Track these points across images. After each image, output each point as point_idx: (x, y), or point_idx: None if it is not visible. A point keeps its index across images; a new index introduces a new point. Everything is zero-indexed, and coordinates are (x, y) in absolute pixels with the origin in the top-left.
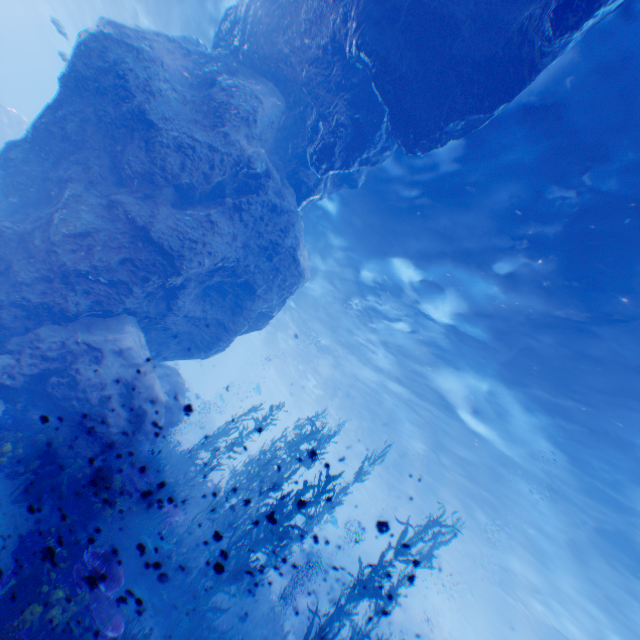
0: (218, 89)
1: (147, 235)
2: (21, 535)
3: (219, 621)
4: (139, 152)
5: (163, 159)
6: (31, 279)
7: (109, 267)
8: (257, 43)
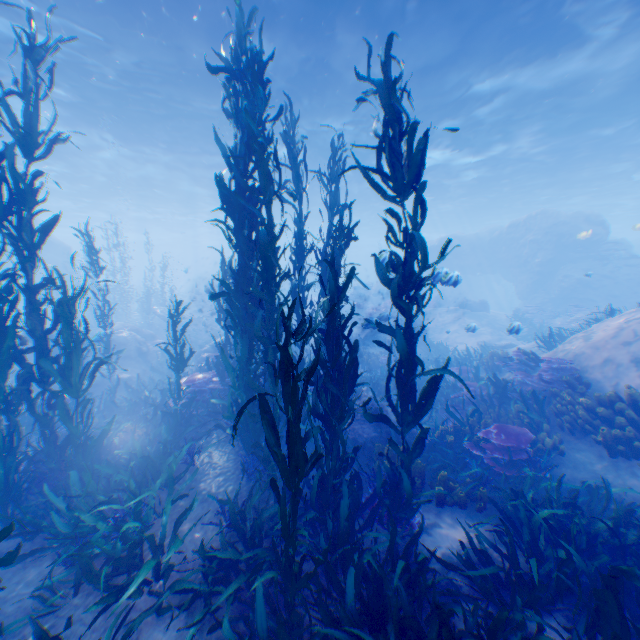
0: None
1: None
2: None
3: None
4: None
5: None
6: None
7: None
8: None
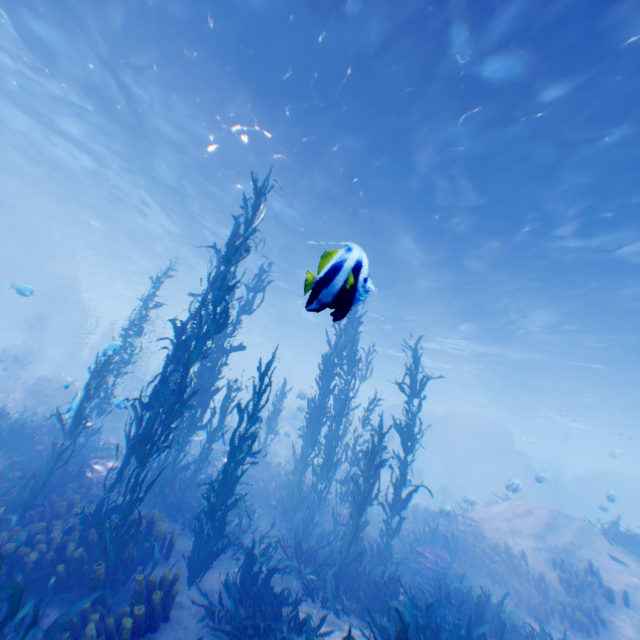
0: None
1: None
2: None
3: None
4: None
5: None
6: None
7: None
8: None
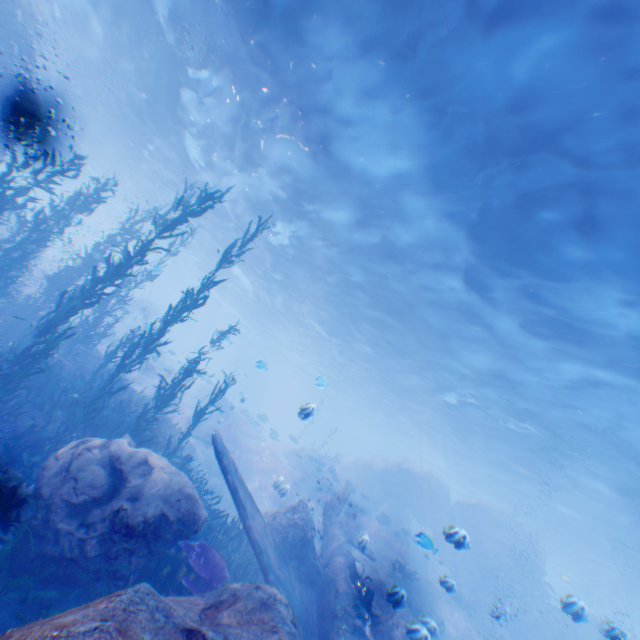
0: None
1: None
2: None
3: None
4: None
5: None
6: None
7: None
8: None
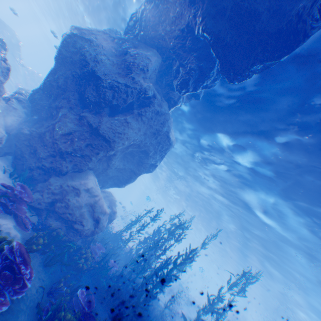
0: (129, 56)
1: (98, 132)
2: (49, 283)
3: (137, 319)
4: (92, 91)
5: (104, 94)
6: (46, 156)
7: (80, 148)
8: (147, 30)
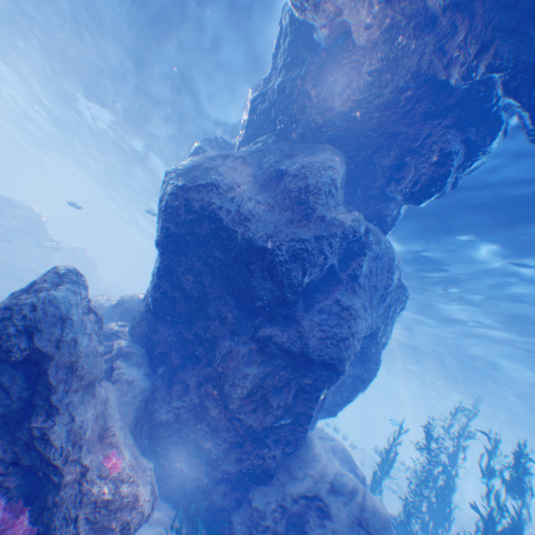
0: (290, 178)
1: (305, 357)
2: None
3: None
4: (263, 281)
5: (285, 276)
6: (221, 450)
7: (285, 406)
8: (308, 117)
